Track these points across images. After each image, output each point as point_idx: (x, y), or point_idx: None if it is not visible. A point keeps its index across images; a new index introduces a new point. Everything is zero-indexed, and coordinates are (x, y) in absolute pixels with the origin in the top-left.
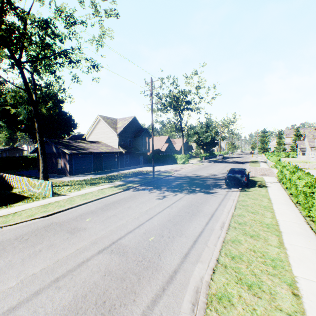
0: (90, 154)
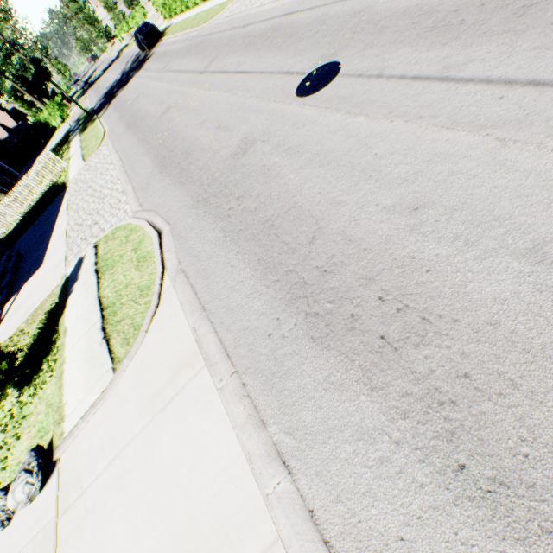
0: None
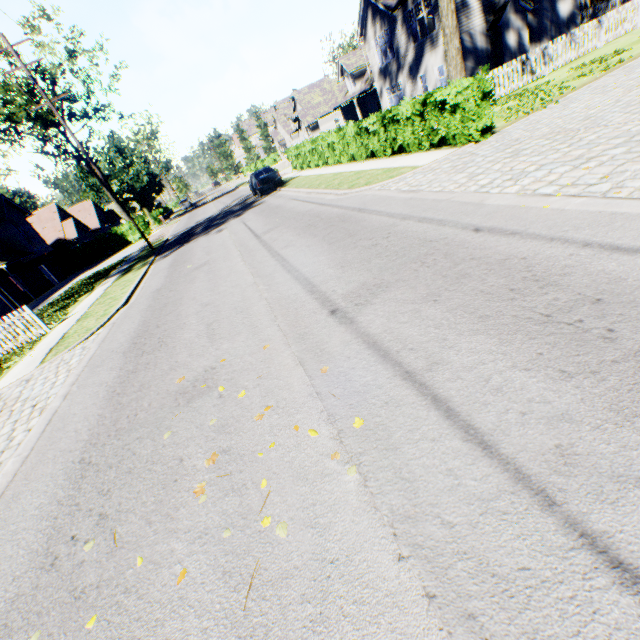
0: None
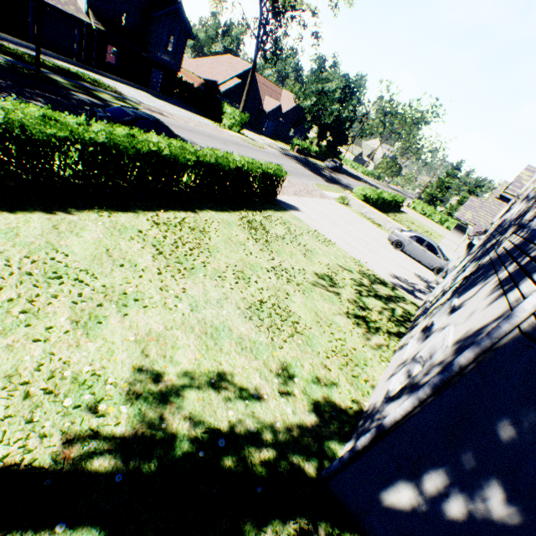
0: None
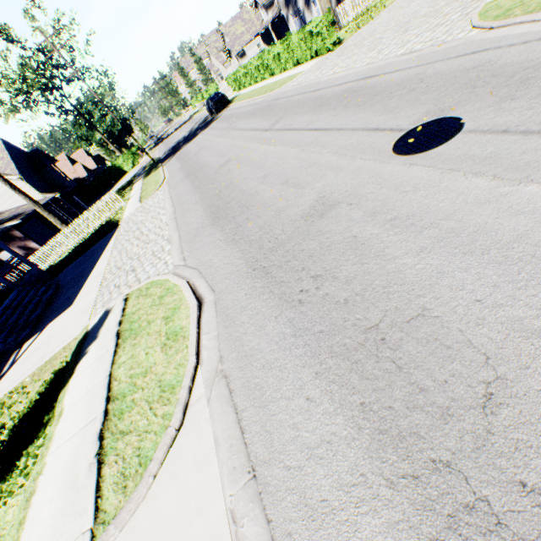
0: (31, 219)
